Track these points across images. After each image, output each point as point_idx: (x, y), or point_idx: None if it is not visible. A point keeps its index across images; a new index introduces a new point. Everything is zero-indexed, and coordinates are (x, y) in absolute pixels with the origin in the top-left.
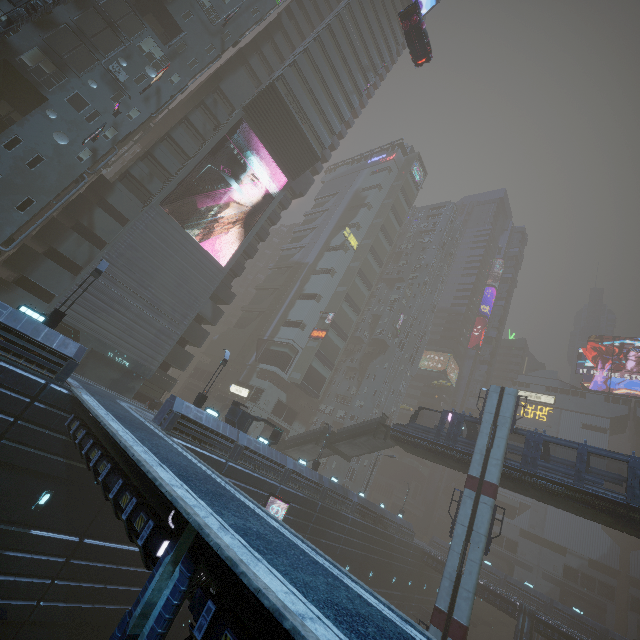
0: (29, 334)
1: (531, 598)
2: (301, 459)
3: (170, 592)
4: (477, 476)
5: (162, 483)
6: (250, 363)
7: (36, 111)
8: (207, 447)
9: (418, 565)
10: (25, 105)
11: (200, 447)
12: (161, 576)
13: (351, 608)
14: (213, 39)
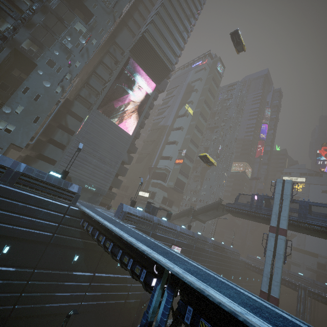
0: (57, 184)
1: (302, 280)
2: (182, 225)
3: (165, 302)
4: (275, 226)
5: (148, 253)
6: (147, 180)
7: (33, 72)
8: (141, 226)
9: (243, 269)
10: (26, 69)
11: (137, 226)
12: (157, 295)
13: (252, 304)
14: (109, 16)
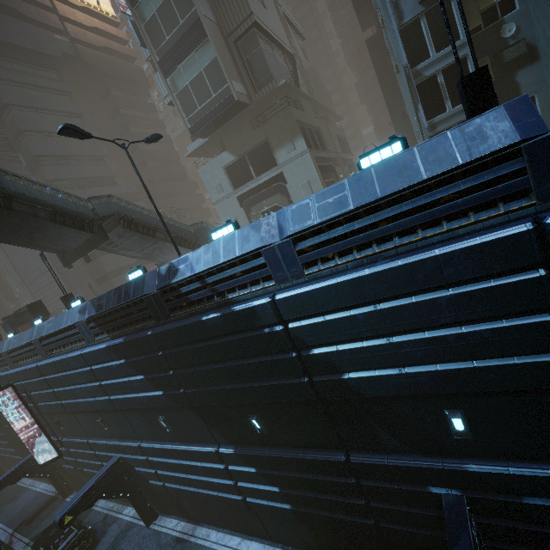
0: None
1: None
2: (36, 321)
3: None
4: None
5: None
6: None
7: None
8: None
9: None
10: None
11: None
12: None
13: None
14: None
